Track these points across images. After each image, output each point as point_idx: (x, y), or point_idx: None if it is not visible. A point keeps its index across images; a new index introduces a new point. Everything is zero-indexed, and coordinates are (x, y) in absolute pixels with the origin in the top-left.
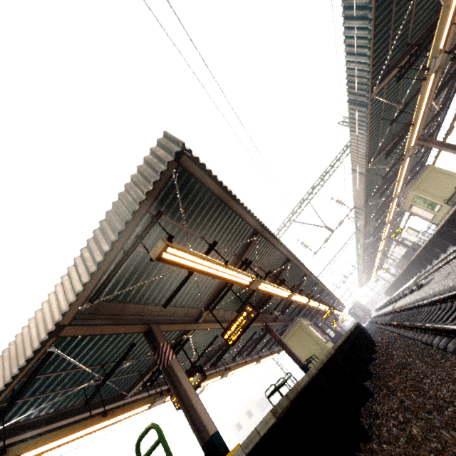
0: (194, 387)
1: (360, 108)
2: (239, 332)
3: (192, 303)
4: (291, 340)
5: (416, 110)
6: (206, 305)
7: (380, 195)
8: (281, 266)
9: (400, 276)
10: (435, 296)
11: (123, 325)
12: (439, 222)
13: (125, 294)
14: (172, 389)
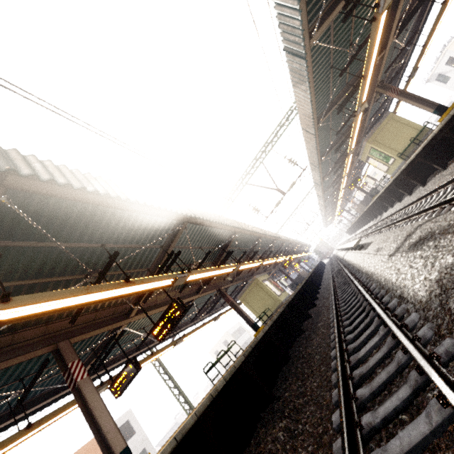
0: (129, 379)
1: (298, 59)
2: (167, 328)
3: (118, 301)
4: (249, 296)
5: (366, 59)
6: (136, 299)
7: (336, 150)
8: (228, 238)
9: (357, 221)
10: (362, 273)
11: (15, 357)
12: (393, 174)
13: (11, 325)
14: (81, 410)
